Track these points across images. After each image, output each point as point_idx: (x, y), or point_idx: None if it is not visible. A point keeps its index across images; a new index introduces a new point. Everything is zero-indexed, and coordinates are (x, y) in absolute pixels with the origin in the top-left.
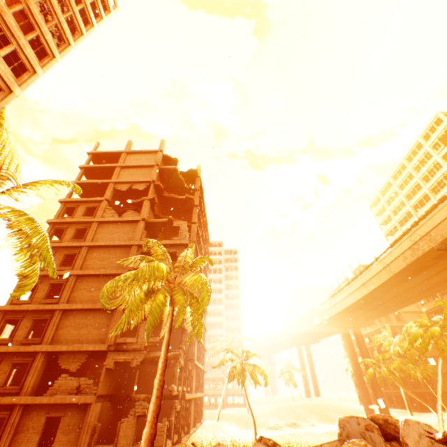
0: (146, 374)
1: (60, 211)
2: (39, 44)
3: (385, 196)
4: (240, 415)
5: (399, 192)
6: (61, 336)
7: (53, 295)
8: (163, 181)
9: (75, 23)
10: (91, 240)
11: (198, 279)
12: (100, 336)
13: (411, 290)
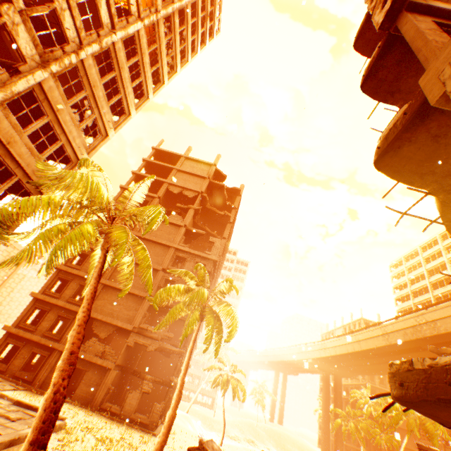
0: (146, 354)
1: (118, 196)
2: (156, 70)
3: (409, 263)
4: (206, 416)
5: (423, 264)
6: (98, 305)
7: None
8: (208, 192)
9: (186, 52)
10: (138, 230)
11: (230, 311)
12: (128, 317)
13: None
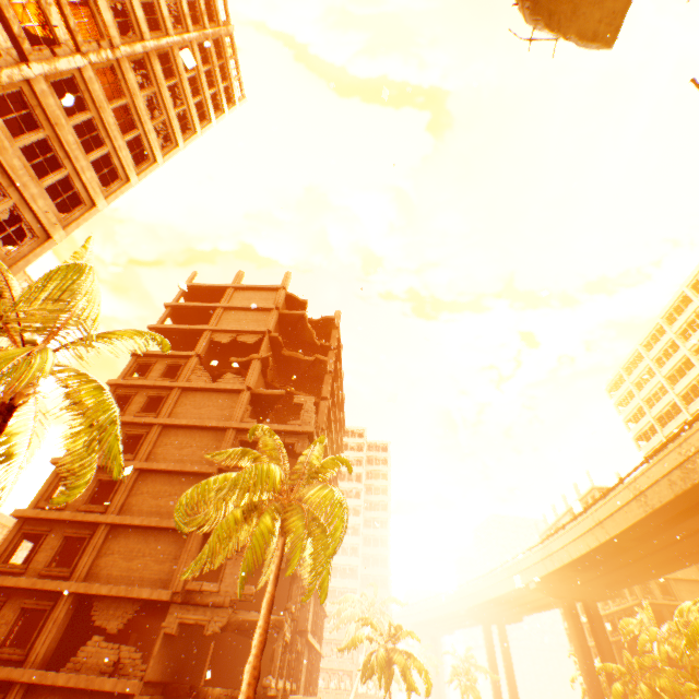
0: (225, 649)
1: (128, 368)
2: (139, 145)
3: (633, 375)
4: None
5: (655, 370)
6: (101, 568)
7: (98, 498)
8: (282, 332)
9: (189, 119)
10: (167, 415)
11: (328, 495)
12: (161, 576)
13: (686, 541)
